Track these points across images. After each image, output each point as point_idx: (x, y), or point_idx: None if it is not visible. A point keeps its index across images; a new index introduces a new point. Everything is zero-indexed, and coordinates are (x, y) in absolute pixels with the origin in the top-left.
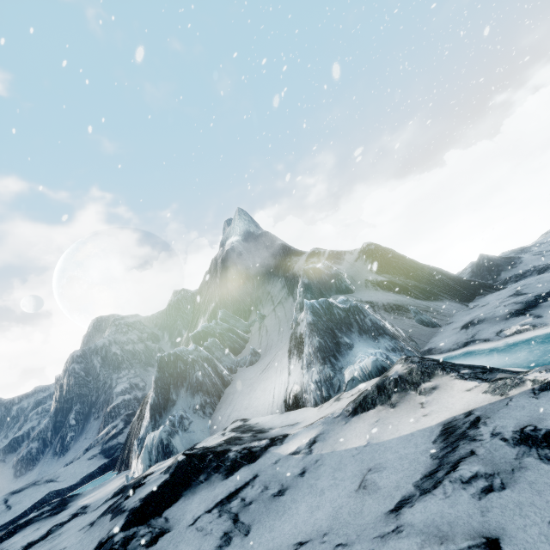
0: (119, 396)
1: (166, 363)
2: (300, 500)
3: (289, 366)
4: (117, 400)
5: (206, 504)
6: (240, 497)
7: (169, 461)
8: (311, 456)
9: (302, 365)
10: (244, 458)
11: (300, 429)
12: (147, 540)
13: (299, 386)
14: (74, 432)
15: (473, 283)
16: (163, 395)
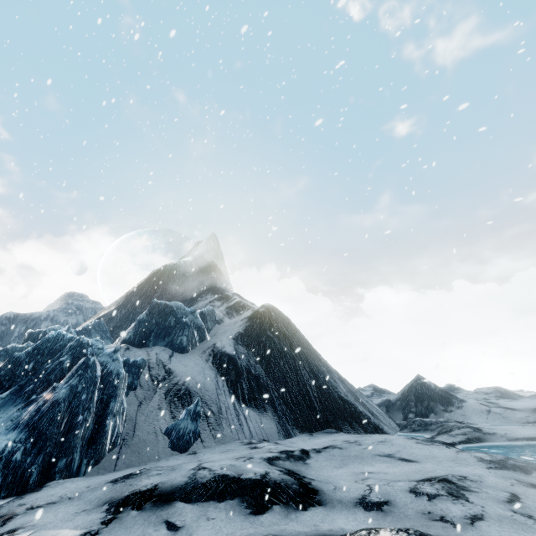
0: None
1: None
2: None
3: None
4: None
5: None
6: None
7: None
8: None
9: None
10: None
11: None
12: None
13: None
14: None
15: (347, 406)
16: None
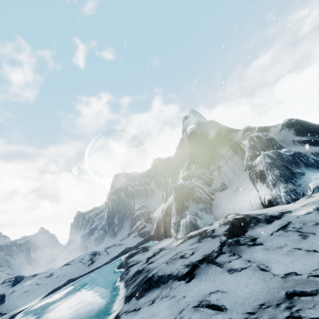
0: (137, 211)
1: (177, 189)
2: None
3: (255, 187)
4: (137, 212)
5: (269, 230)
6: (290, 227)
7: (206, 228)
8: None
9: (267, 186)
10: (272, 218)
11: (297, 208)
12: (249, 240)
13: (269, 195)
14: (118, 227)
15: None
16: (181, 204)
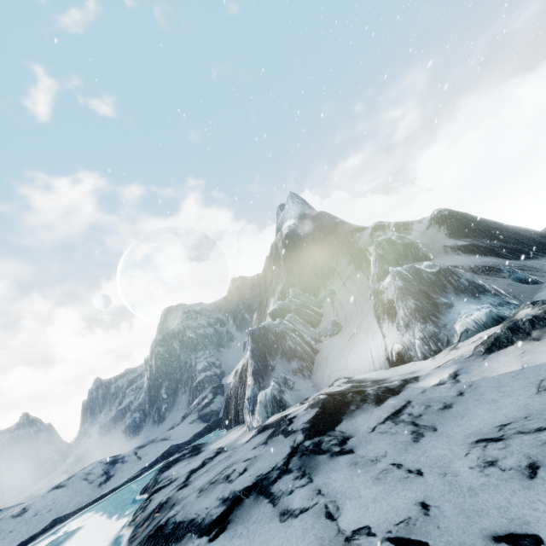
0: (201, 373)
1: (257, 335)
2: (473, 408)
3: (381, 330)
4: (200, 376)
5: (374, 420)
6: (405, 413)
7: (293, 409)
8: (461, 384)
9: (398, 327)
10: (386, 393)
11: (429, 371)
12: (336, 442)
13: (400, 345)
14: (167, 404)
15: None
16: (261, 362)
